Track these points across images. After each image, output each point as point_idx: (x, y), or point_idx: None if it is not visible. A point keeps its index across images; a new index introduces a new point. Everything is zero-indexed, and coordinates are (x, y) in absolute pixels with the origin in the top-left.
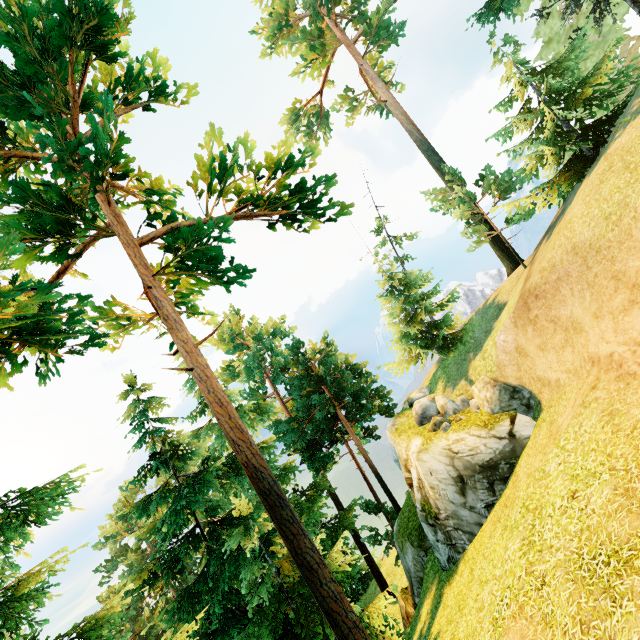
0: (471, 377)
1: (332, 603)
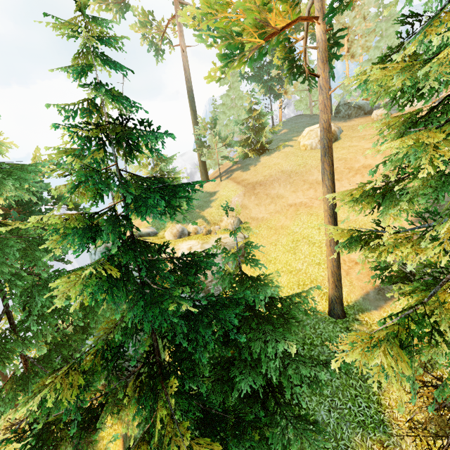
0: (207, 218)
1: None
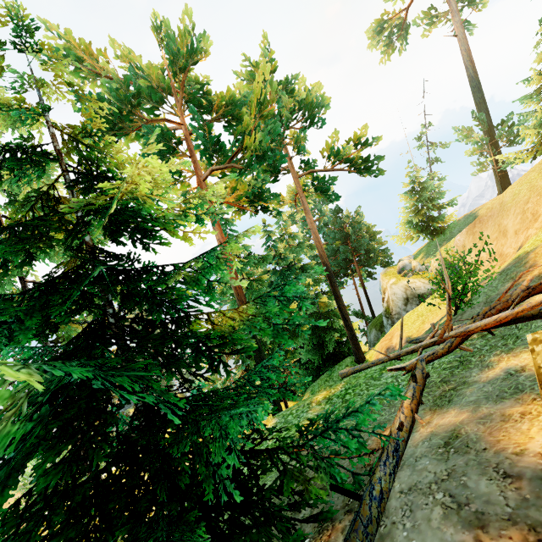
0: (437, 255)
1: (342, 306)
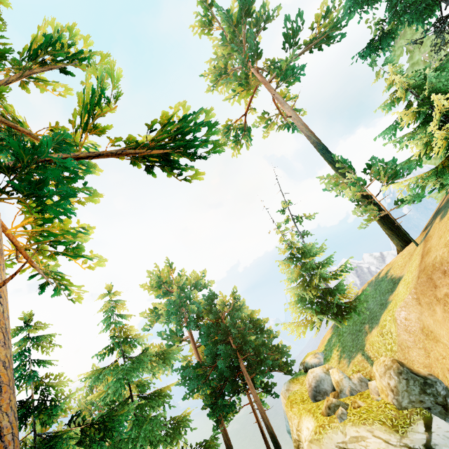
0: (368, 353)
1: None
